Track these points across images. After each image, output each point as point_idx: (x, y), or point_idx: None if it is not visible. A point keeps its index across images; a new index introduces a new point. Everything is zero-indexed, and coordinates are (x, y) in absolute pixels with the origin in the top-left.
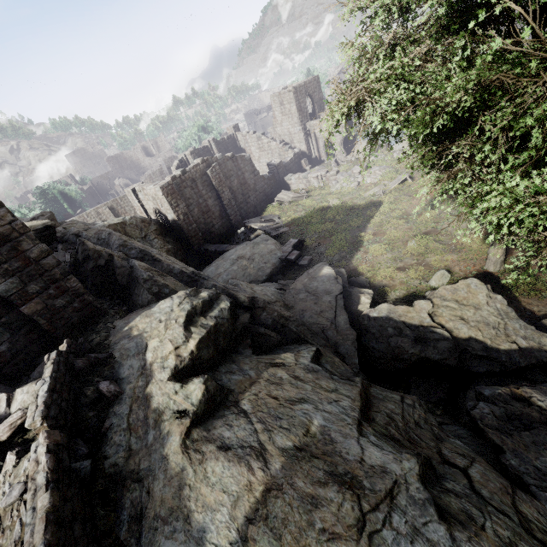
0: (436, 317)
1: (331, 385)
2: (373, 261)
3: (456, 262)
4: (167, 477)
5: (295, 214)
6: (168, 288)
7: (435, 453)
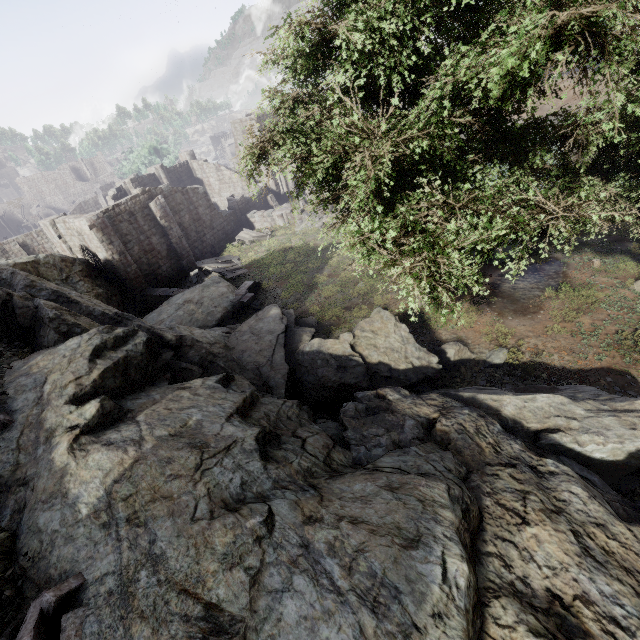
0: (356, 347)
1: (223, 395)
2: (325, 302)
3: (394, 301)
4: (52, 473)
5: (256, 255)
6: (80, 327)
7: (290, 432)
